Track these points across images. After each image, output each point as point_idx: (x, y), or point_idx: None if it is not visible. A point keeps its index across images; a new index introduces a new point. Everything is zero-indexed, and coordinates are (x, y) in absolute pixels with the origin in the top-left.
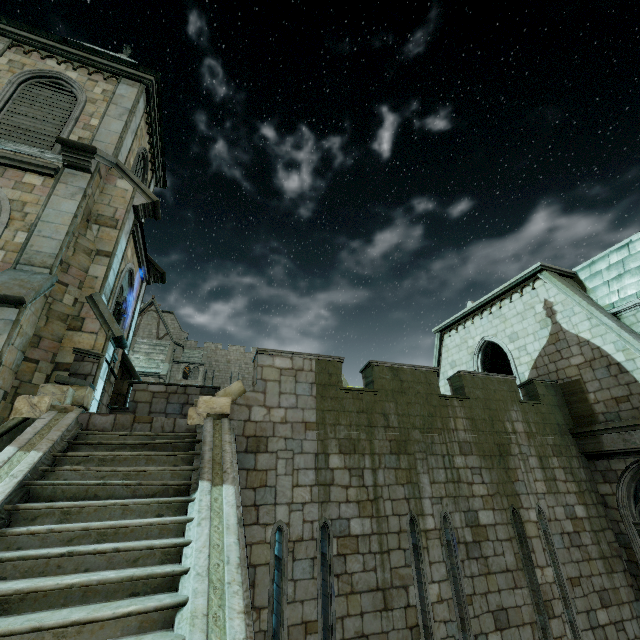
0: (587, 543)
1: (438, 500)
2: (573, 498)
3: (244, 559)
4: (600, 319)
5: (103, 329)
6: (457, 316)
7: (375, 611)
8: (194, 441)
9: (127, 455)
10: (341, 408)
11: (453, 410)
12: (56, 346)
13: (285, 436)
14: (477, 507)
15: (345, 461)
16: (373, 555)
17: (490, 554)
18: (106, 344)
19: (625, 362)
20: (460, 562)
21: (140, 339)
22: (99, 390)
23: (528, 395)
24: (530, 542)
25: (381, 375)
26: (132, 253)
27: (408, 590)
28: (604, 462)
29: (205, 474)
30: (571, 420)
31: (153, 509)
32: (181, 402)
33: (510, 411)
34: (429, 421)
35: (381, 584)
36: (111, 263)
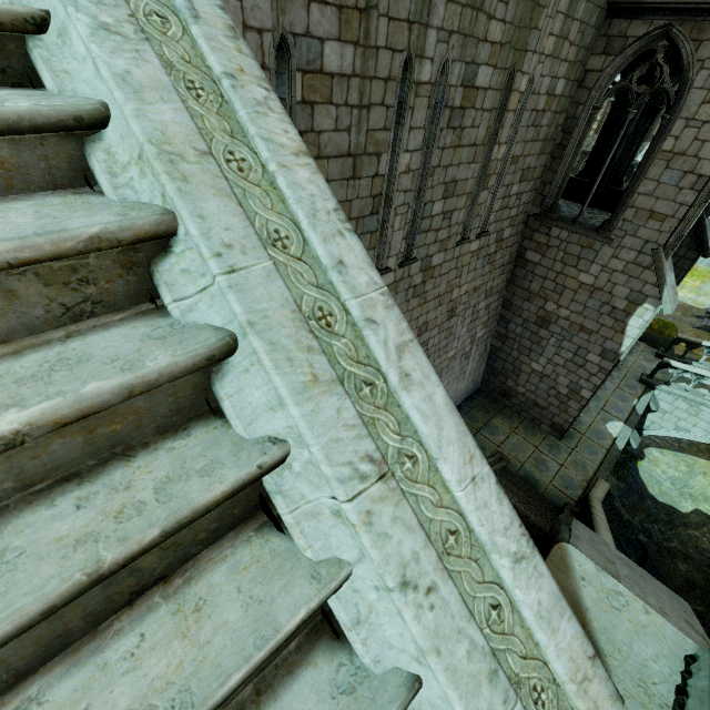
0: (543, 124)
1: (446, 36)
2: (564, 70)
3: None
4: None
5: None
6: None
7: (342, 180)
8: None
9: None
10: None
11: None
12: None
13: None
14: (482, 60)
15: None
16: (349, 110)
17: (468, 126)
18: None
19: None
20: (439, 131)
21: None
22: None
23: None
24: (505, 117)
25: None
26: None
27: (380, 159)
28: (624, 24)
29: None
30: None
31: None
32: None
33: None
34: None
35: (353, 150)
36: None
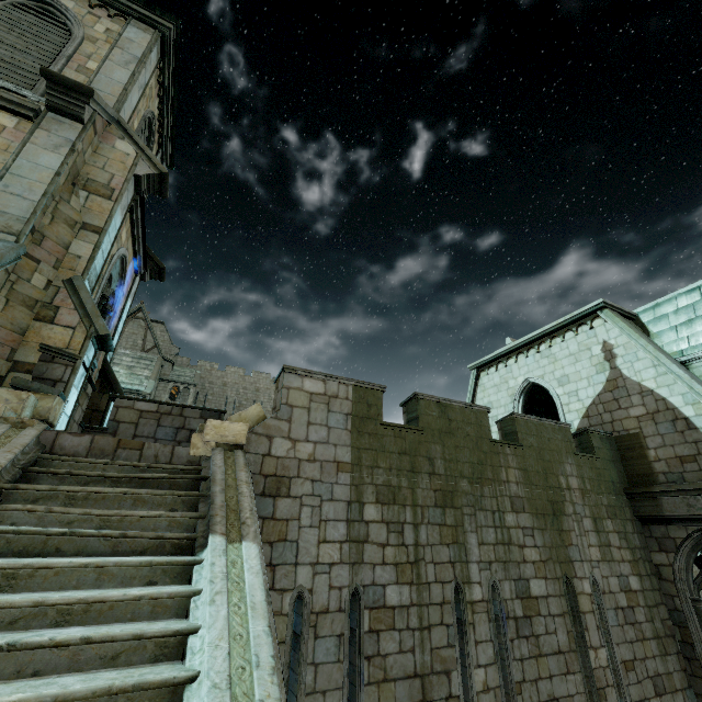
0: (641, 620)
1: (486, 565)
2: (627, 567)
3: (277, 656)
4: (669, 367)
5: (83, 323)
6: (499, 352)
7: None
8: (199, 478)
9: (107, 492)
10: (380, 447)
11: (505, 458)
12: (16, 339)
13: (312, 478)
14: (528, 575)
15: (383, 513)
16: (411, 632)
17: (541, 632)
18: (86, 343)
19: (695, 417)
20: (509, 641)
21: (122, 350)
22: (71, 402)
23: (581, 447)
24: (584, 618)
25: (427, 411)
26: (127, 236)
27: (450, 676)
28: (661, 528)
29: (217, 525)
30: (625, 478)
31: (143, 574)
32: (175, 426)
33: (564, 464)
34: (479, 470)
35: (420, 669)
36: (100, 241)
